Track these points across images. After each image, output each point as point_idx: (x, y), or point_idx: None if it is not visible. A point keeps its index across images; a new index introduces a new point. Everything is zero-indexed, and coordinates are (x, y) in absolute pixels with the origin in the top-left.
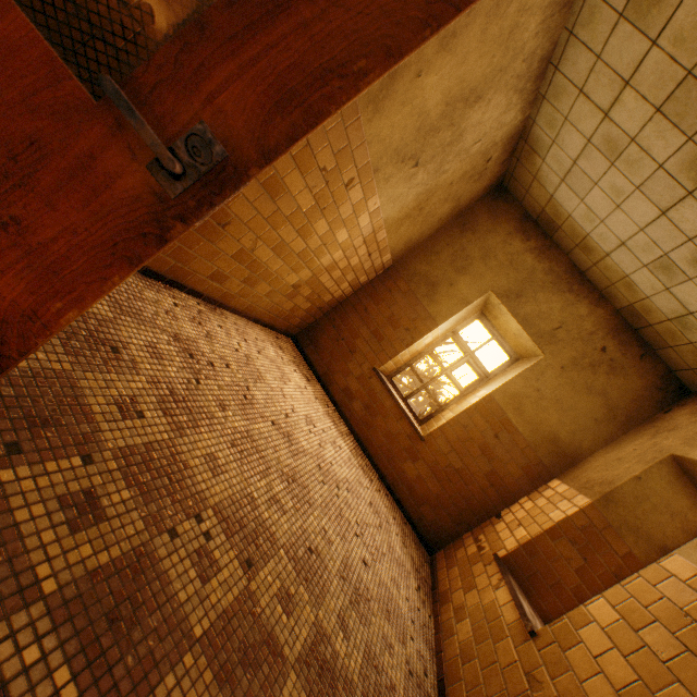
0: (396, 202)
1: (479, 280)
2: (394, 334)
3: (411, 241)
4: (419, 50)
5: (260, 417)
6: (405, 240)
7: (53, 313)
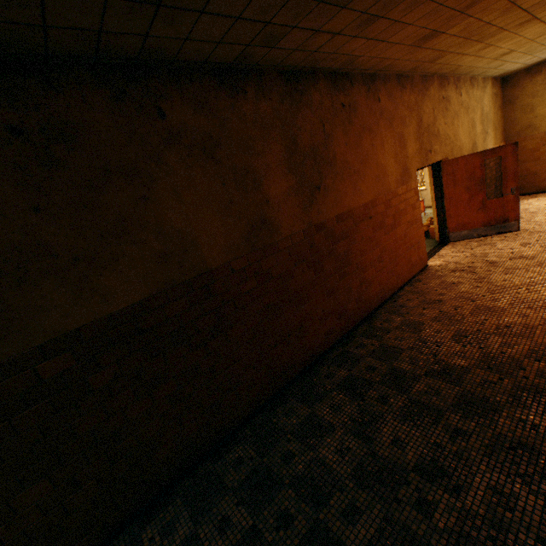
0: (490, 141)
1: (543, 103)
2: (541, 152)
3: (501, 132)
4: (473, 136)
5: (541, 212)
6: (500, 135)
7: (517, 213)
